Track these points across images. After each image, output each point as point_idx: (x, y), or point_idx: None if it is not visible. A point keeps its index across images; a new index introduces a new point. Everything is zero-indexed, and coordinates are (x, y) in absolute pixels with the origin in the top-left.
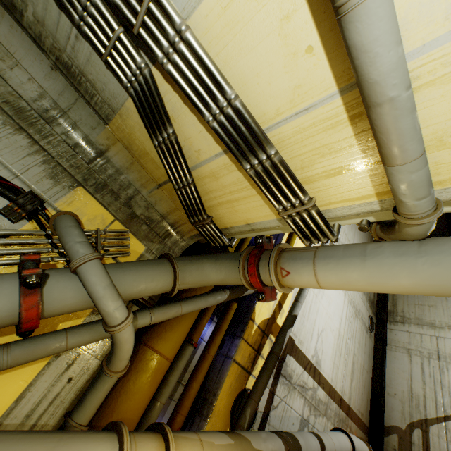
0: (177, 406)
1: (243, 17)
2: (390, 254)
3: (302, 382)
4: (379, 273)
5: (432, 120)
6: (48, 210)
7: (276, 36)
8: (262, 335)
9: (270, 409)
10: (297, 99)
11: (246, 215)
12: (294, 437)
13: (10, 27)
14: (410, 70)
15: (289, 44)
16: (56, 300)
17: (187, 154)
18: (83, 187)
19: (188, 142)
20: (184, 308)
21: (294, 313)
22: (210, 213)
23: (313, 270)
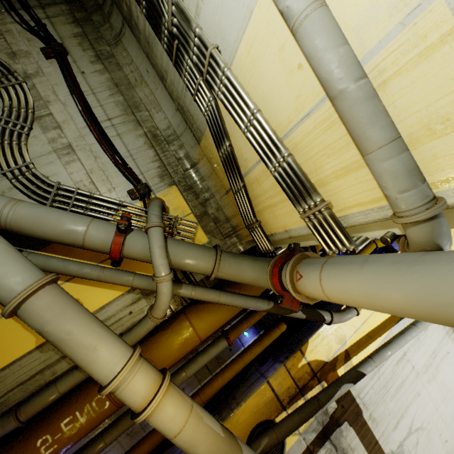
0: (199, 389)
1: (259, 54)
2: (388, 261)
3: None
4: (371, 281)
5: (412, 109)
6: (152, 196)
7: (278, 62)
8: (311, 376)
9: None
10: (299, 107)
11: (283, 221)
12: None
13: (161, 90)
14: (376, 65)
15: (287, 65)
16: (131, 246)
17: (240, 163)
18: (176, 186)
19: (240, 153)
20: (222, 297)
21: (361, 369)
22: (259, 218)
23: (319, 275)
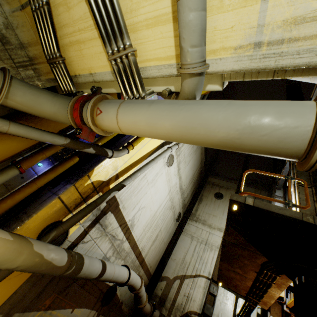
0: None
1: None
2: (167, 103)
3: (114, 234)
4: (155, 115)
5: None
6: None
7: None
8: (93, 190)
9: (80, 243)
10: None
11: (90, 63)
12: (82, 257)
13: None
14: None
15: None
16: None
17: None
18: None
19: None
20: (13, 128)
21: (124, 183)
22: (64, 54)
23: (117, 111)
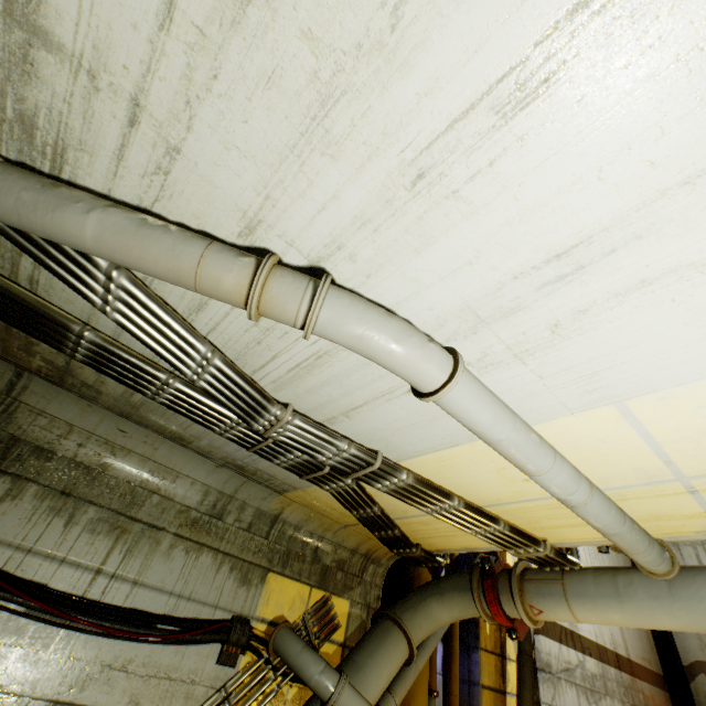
0: None
1: (460, 465)
2: (644, 595)
3: (564, 664)
4: (641, 617)
5: (645, 510)
6: (254, 627)
7: (493, 473)
8: (499, 628)
9: None
10: (517, 496)
11: (465, 543)
12: None
13: (170, 448)
14: (617, 492)
15: (506, 476)
16: None
17: (389, 511)
18: (272, 571)
19: (392, 506)
20: (420, 663)
21: None
22: (417, 541)
23: (569, 610)
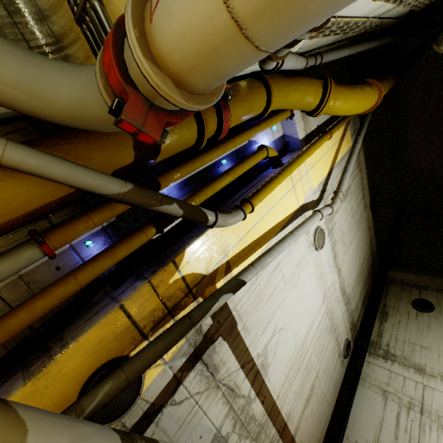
0: None
1: None
2: None
3: (233, 384)
4: None
5: None
6: None
7: None
8: (186, 293)
9: (167, 404)
10: None
11: None
12: None
13: None
14: None
15: None
16: None
17: None
18: None
19: None
20: (14, 152)
21: (242, 277)
22: None
23: None
